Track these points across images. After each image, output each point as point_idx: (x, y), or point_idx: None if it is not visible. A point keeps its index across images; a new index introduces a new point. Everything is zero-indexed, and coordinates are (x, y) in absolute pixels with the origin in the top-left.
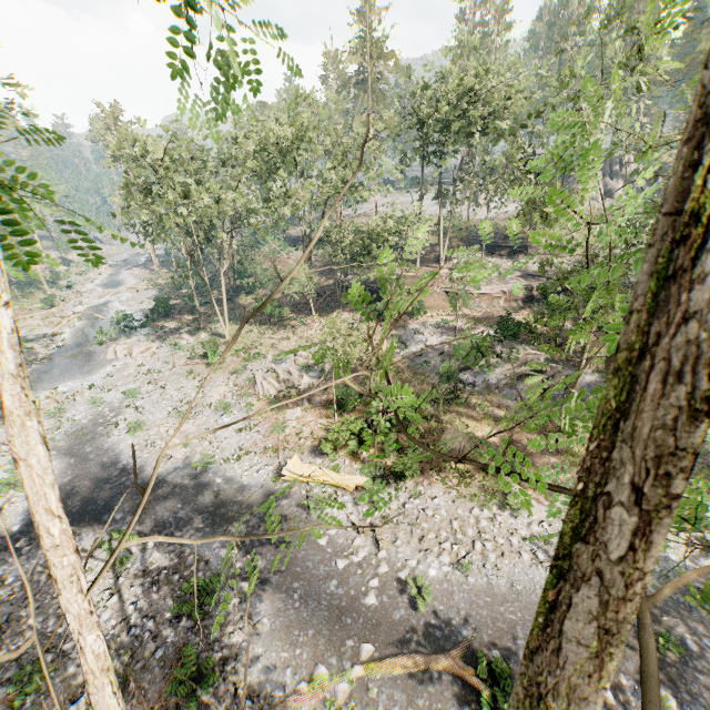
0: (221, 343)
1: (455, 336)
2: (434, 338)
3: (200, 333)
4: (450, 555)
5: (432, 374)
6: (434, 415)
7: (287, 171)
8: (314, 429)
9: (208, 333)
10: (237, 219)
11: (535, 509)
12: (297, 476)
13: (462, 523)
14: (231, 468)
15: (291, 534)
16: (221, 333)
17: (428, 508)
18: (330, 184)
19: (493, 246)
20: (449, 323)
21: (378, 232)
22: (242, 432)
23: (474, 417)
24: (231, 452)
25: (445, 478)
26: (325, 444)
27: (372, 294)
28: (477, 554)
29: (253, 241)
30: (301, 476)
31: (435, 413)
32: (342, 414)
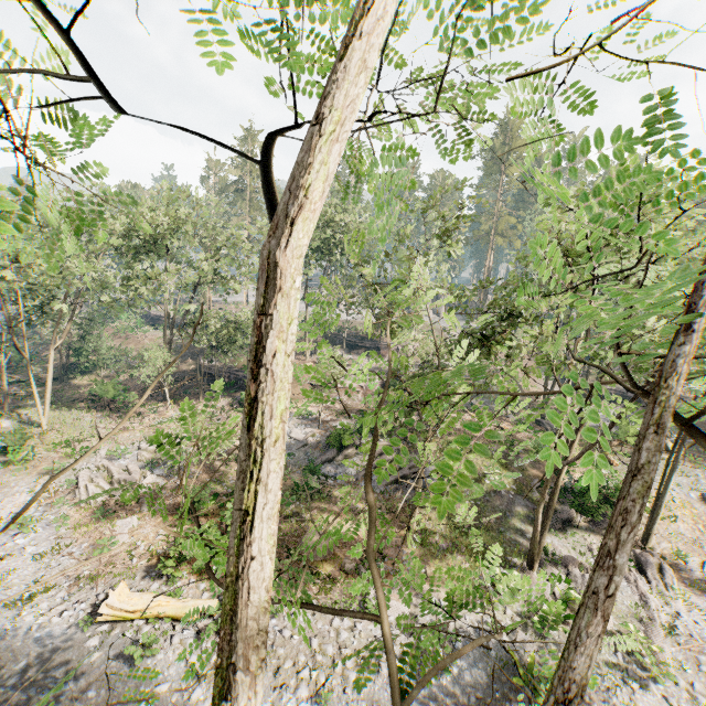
0: (33, 434)
1: (318, 428)
2: (298, 430)
3: (2, 420)
4: (309, 684)
5: (295, 467)
6: (296, 513)
7: (156, 254)
8: (153, 543)
9: (14, 420)
10: (86, 292)
11: (392, 609)
12: (122, 612)
13: (322, 639)
14: (16, 616)
15: (100, 704)
16: (36, 420)
17: (286, 628)
18: (201, 274)
19: (352, 345)
20: (313, 414)
21: (248, 324)
22: (45, 557)
23: (335, 512)
24: (21, 589)
25: (305, 587)
26: (166, 562)
27: (237, 382)
28: (337, 676)
29: (102, 316)
30: (127, 611)
31: (297, 510)
32: (191, 520)
